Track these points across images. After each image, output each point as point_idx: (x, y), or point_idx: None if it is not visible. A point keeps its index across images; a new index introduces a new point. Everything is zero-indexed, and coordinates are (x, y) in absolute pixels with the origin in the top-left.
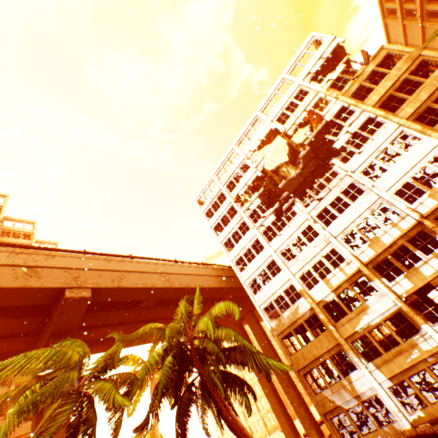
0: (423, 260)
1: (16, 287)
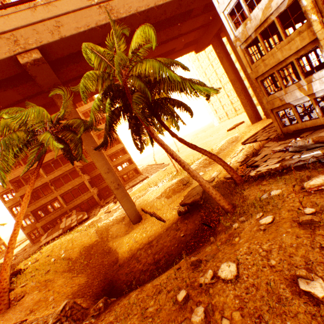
0: None
1: None
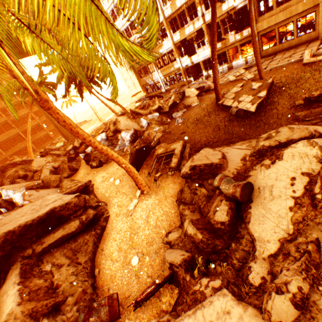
0: (188, 24)
1: None
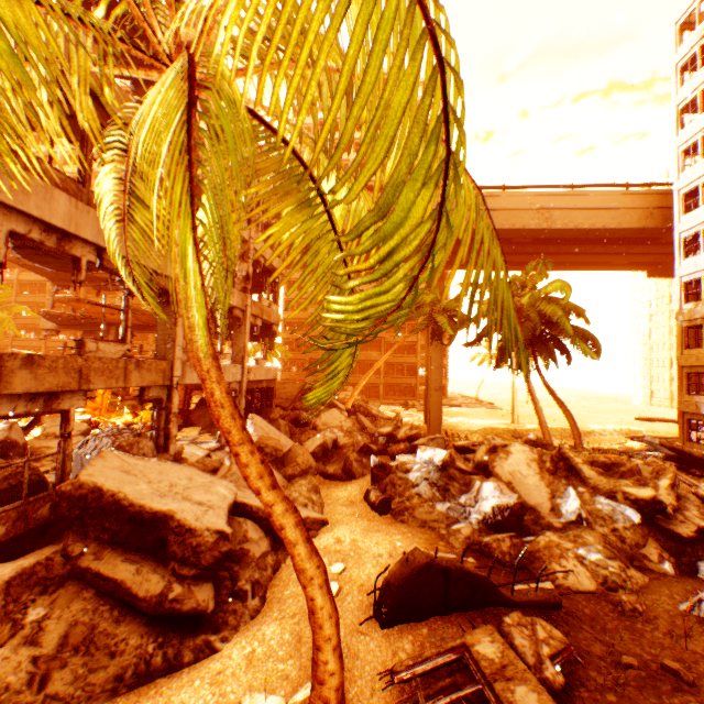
0: None
1: None
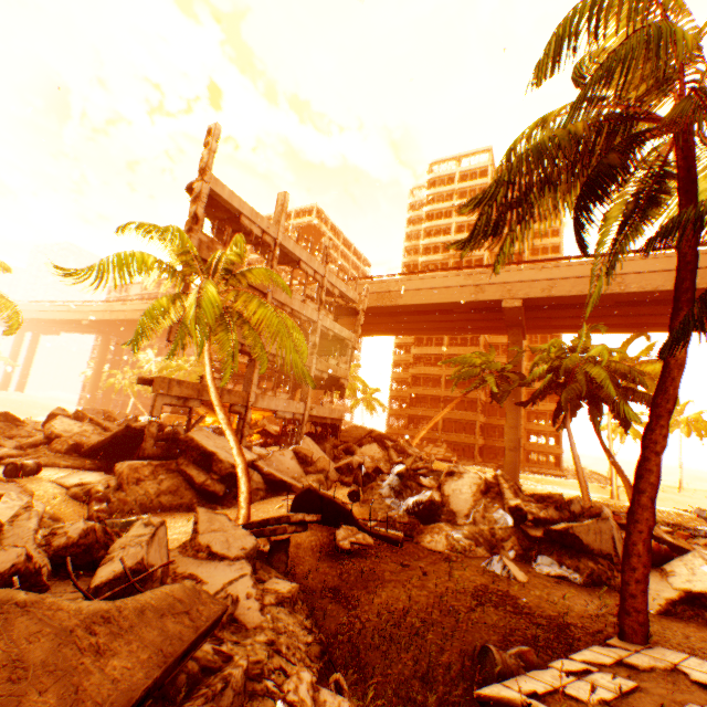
0: None
1: (470, 301)
